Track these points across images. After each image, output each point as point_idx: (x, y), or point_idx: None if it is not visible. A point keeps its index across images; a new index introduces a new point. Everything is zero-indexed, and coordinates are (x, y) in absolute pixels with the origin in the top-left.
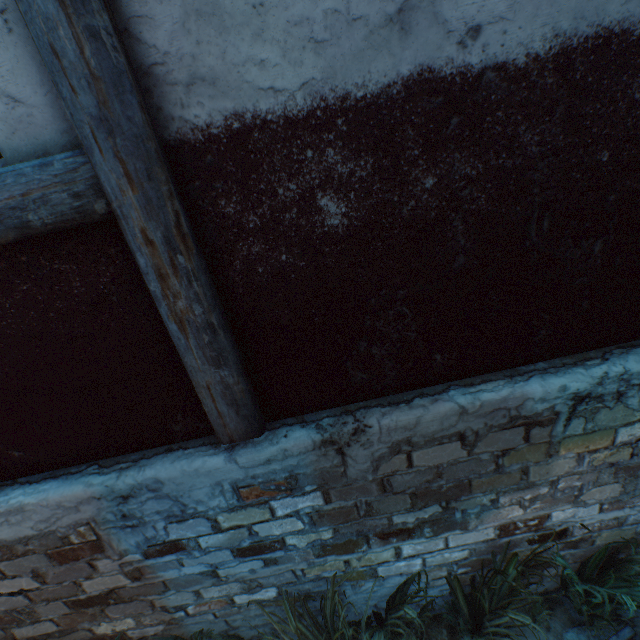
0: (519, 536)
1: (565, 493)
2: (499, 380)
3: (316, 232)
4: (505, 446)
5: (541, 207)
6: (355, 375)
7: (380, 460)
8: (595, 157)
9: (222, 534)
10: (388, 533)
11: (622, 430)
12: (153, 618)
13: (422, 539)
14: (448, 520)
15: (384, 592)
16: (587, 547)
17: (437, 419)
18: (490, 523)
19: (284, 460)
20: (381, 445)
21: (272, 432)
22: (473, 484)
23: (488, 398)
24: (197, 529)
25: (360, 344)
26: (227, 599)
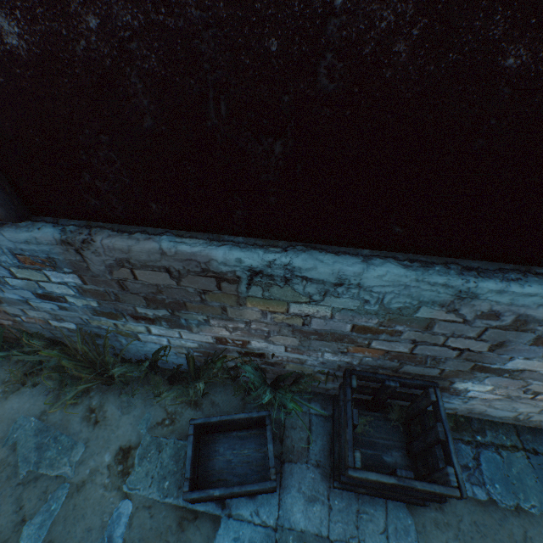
0: (231, 347)
1: (258, 332)
2: (202, 240)
3: (1, 48)
4: (204, 288)
5: (216, 87)
6: (90, 200)
7: (112, 268)
8: (264, 43)
9: (20, 281)
10: (137, 317)
11: (294, 305)
12: (3, 316)
13: (163, 328)
14: (177, 322)
15: (149, 349)
16: (281, 368)
17: (145, 252)
18: (208, 333)
19: (39, 245)
20: (108, 257)
21: (33, 223)
22: (188, 305)
23: (183, 249)
24: (1, 272)
25: (84, 174)
26: (45, 320)
